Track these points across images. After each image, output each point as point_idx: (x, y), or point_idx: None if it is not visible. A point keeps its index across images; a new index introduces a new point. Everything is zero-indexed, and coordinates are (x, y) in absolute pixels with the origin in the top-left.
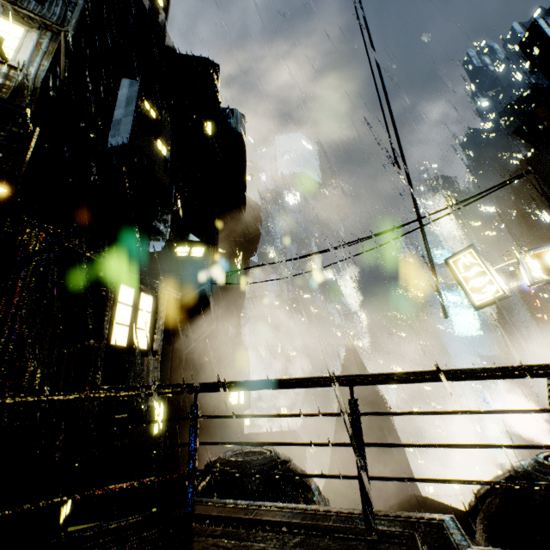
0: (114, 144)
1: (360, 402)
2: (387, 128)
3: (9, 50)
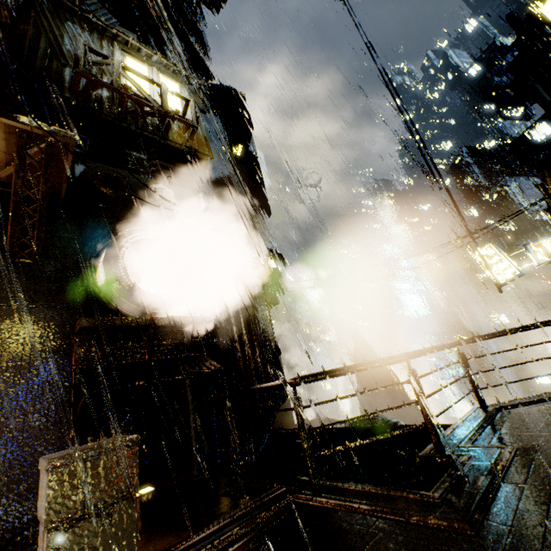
0: (218, 175)
1: (377, 381)
2: (424, 157)
3: (178, 105)
